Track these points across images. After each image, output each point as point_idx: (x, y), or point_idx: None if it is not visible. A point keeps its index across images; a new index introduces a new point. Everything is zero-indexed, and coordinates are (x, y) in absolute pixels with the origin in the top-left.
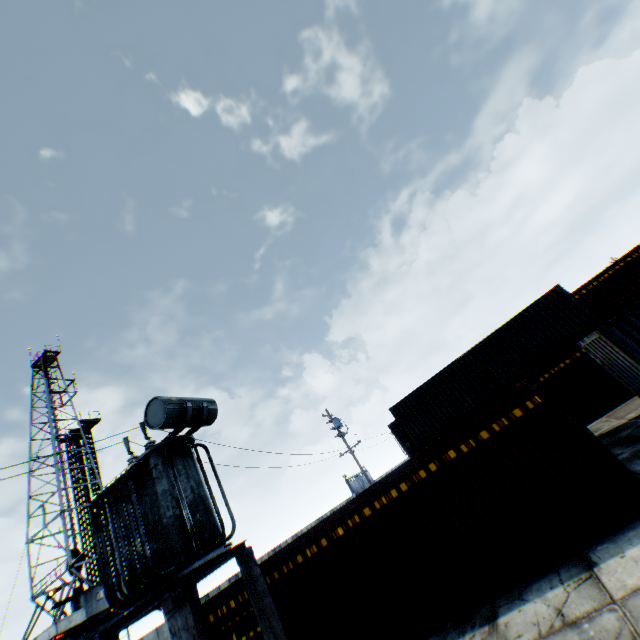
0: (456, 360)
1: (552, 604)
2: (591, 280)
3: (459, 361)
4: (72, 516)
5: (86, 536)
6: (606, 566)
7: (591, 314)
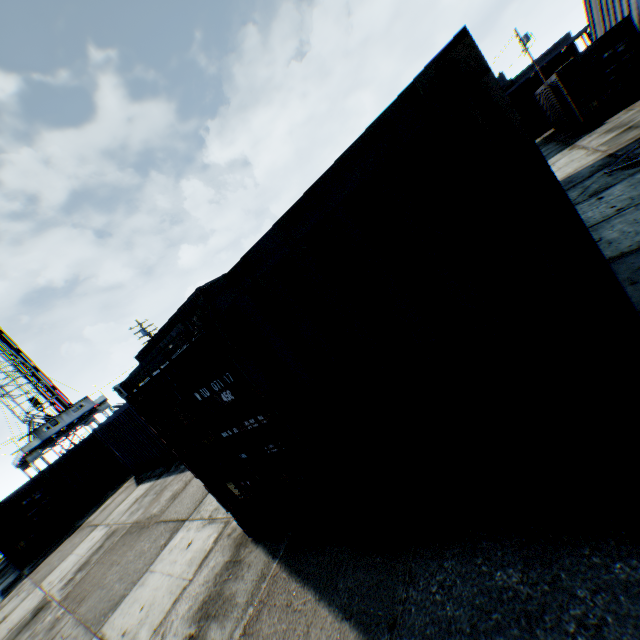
0: (157, 334)
1: None
2: None
3: (159, 334)
4: (25, 376)
5: (40, 386)
6: None
7: None
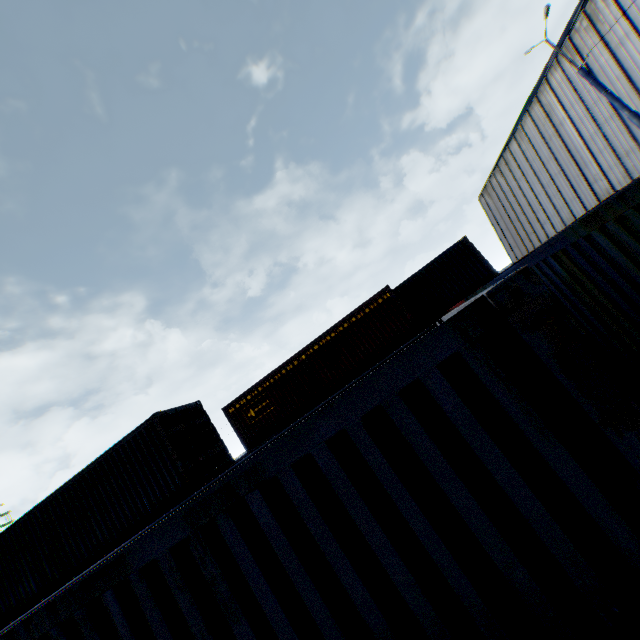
0: (27, 514)
1: None
2: (314, 343)
3: (31, 516)
4: None
5: None
6: None
7: (184, 472)
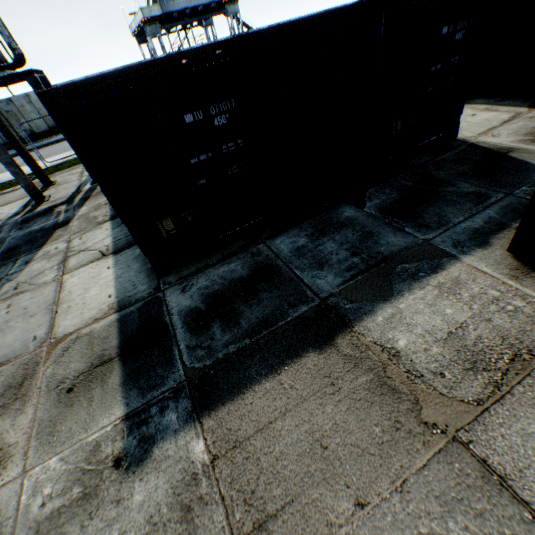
0: None
1: (94, 245)
2: None
3: None
4: None
5: None
6: (105, 262)
7: None
